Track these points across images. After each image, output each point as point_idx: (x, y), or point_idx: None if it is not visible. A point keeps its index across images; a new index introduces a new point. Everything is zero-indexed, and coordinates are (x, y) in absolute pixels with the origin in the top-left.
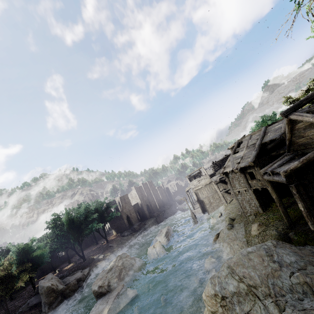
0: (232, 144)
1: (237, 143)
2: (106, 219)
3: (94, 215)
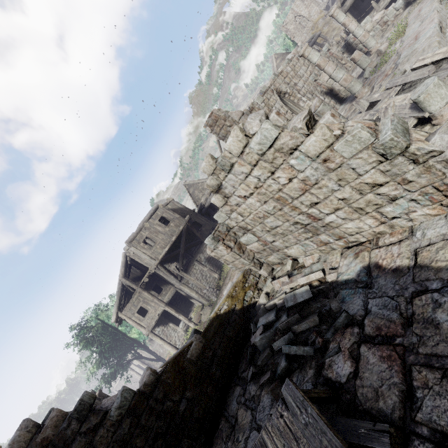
0: None
1: None
2: None
3: None
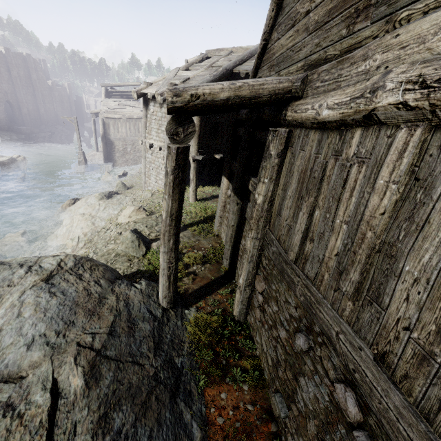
0: (196, 56)
1: (203, 56)
2: None
3: None
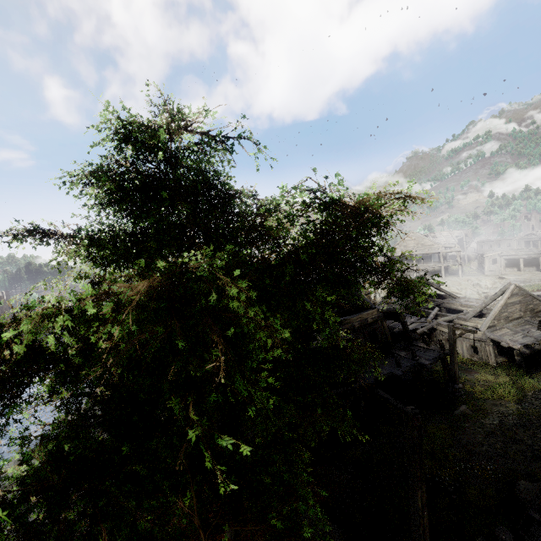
0: None
1: None
2: None
3: None
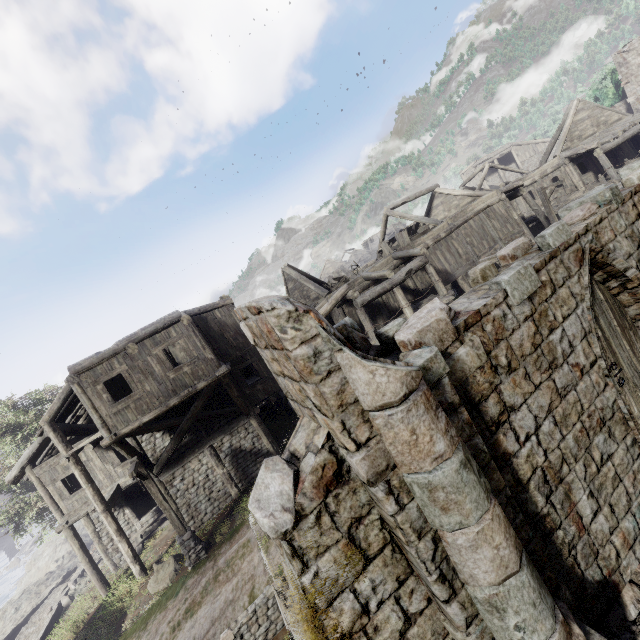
0: None
1: None
2: None
3: None
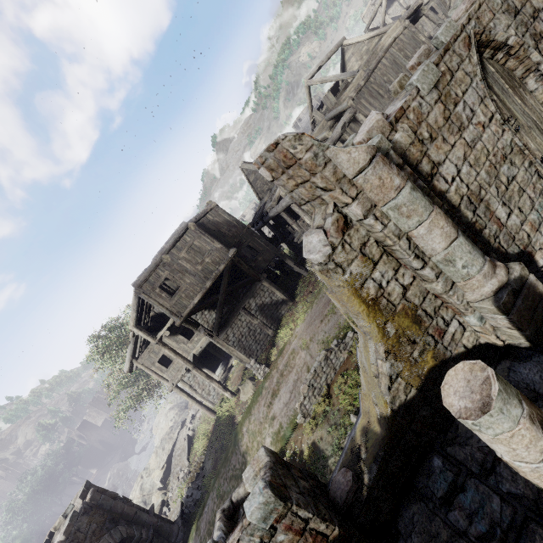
0: None
1: None
2: (74, 463)
3: (61, 465)
